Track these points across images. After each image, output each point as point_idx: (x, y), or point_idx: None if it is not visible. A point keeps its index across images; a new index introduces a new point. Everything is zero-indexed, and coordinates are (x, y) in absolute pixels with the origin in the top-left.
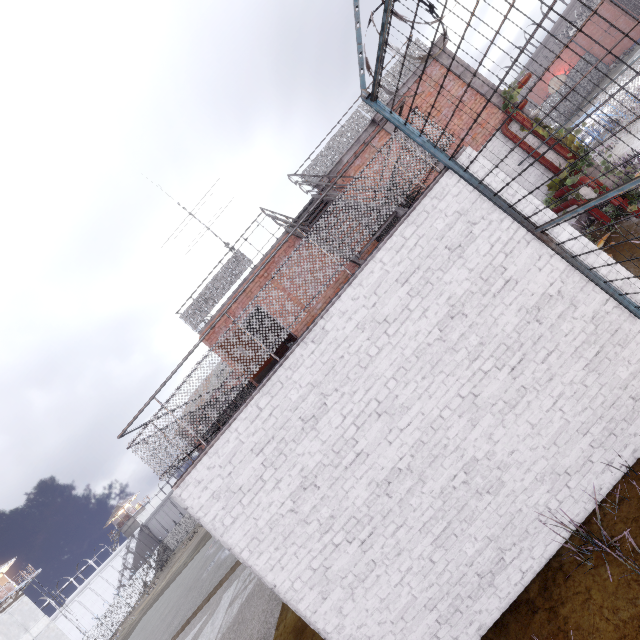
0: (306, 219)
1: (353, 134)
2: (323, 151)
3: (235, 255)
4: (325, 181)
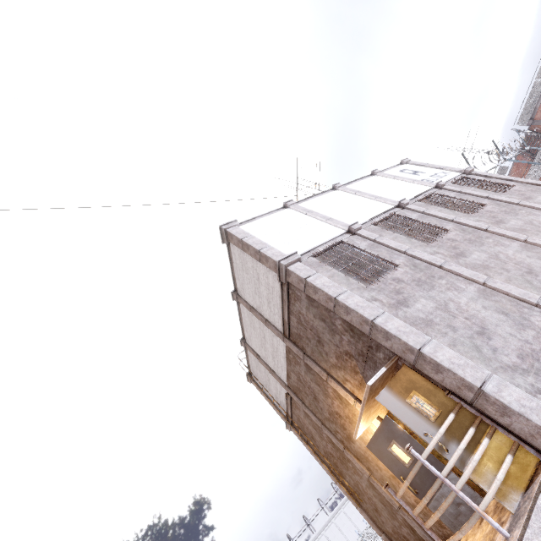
0: (527, 143)
1: (537, 93)
2: (524, 109)
3: (499, 168)
4: (530, 122)
